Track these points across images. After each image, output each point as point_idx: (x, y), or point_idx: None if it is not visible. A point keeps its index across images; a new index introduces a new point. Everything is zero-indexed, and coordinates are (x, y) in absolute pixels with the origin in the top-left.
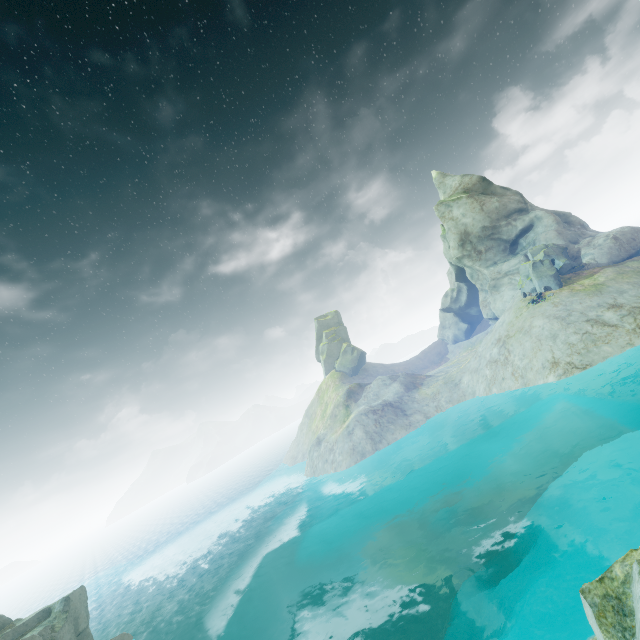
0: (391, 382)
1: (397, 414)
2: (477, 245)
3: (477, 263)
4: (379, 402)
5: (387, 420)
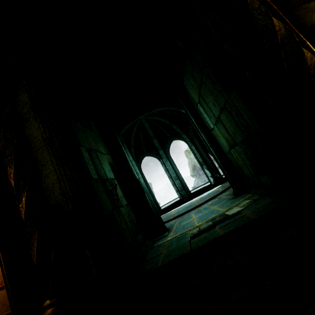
0: None
1: None
2: (199, 171)
3: (198, 179)
4: None
5: None
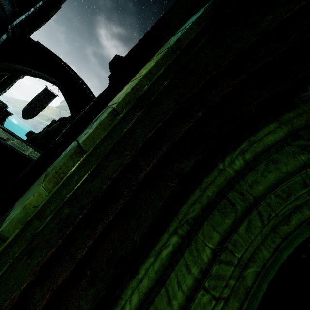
0: None
1: None
2: None
3: None
4: None
5: None
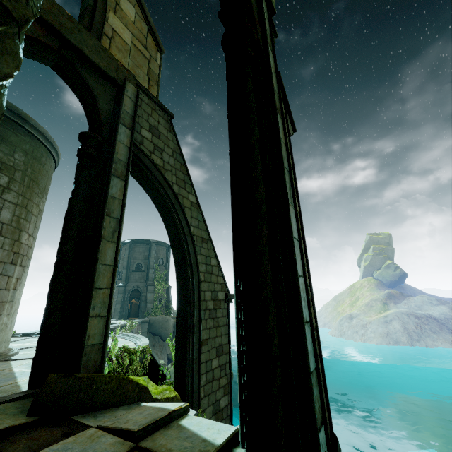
0: (438, 303)
1: (442, 328)
2: None
3: None
4: (422, 312)
5: (429, 328)
